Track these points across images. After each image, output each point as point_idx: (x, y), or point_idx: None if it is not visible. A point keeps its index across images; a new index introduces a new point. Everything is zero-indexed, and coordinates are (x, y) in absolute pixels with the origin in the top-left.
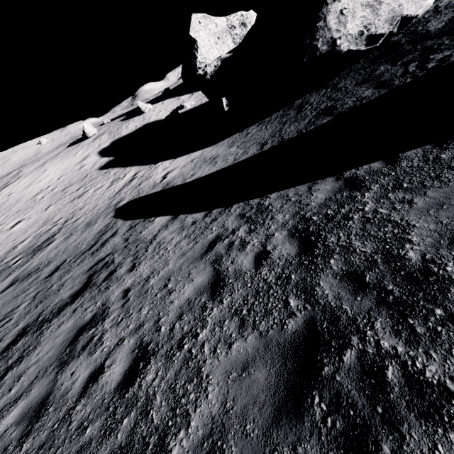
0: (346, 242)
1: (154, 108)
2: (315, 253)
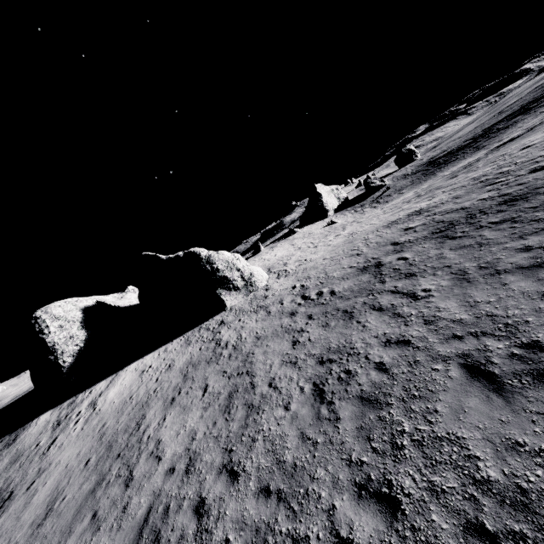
0: None
1: (302, 230)
2: None
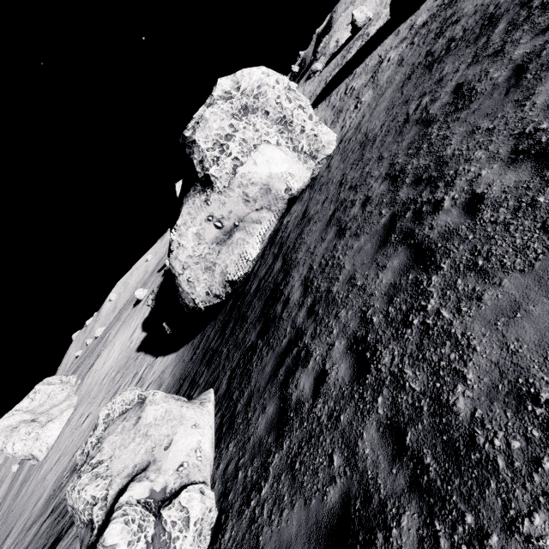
0: None
1: None
2: None
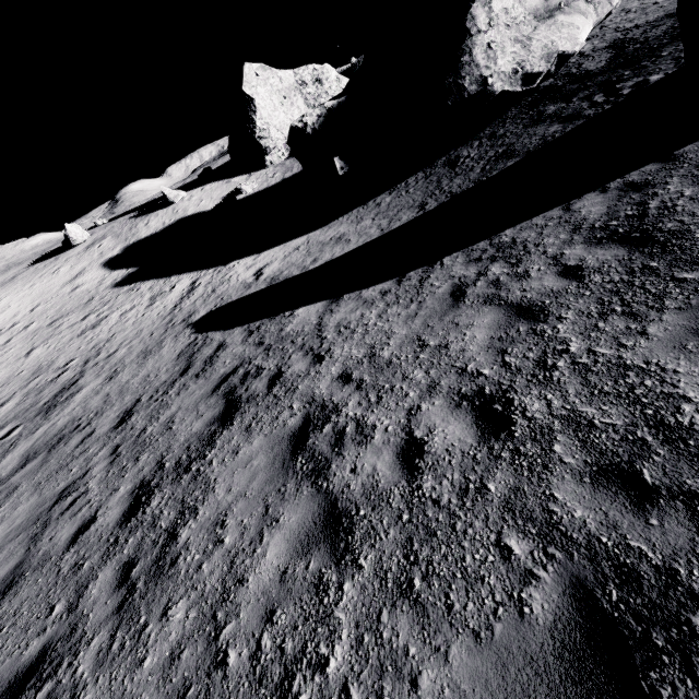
0: (698, 219)
1: (191, 197)
2: (660, 241)
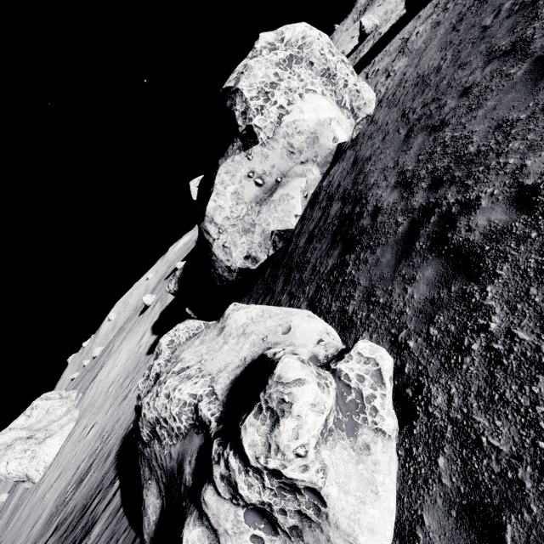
0: None
1: None
2: None
